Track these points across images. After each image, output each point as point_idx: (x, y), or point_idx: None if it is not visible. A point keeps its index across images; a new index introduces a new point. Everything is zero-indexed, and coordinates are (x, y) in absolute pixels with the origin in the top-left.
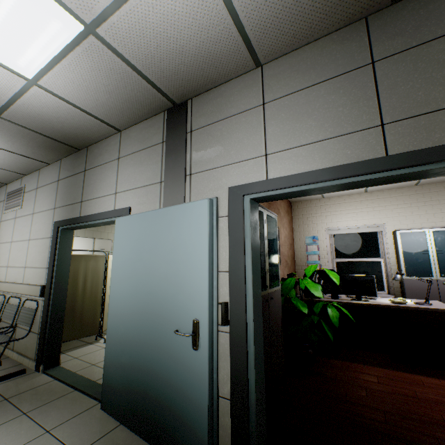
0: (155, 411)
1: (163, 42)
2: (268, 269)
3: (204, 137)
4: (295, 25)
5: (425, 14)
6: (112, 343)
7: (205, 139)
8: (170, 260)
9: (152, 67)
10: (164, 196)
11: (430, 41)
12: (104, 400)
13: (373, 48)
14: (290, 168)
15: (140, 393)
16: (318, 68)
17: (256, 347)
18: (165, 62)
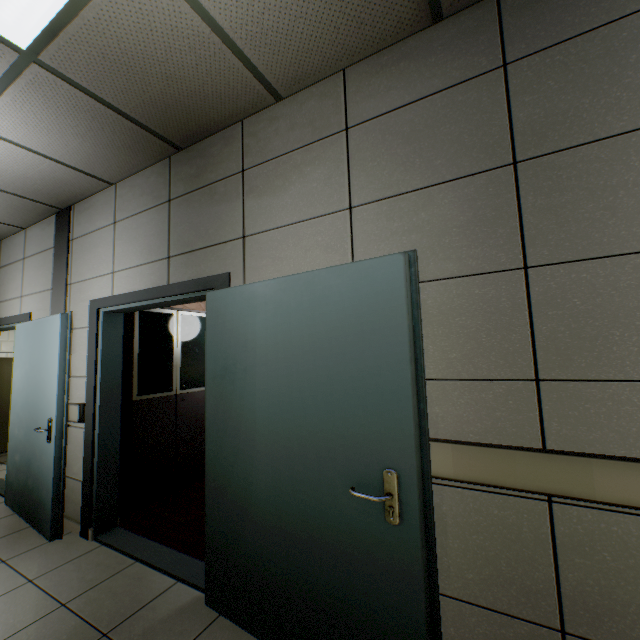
0: (31, 496)
1: (3, 172)
2: (179, 371)
3: (80, 247)
4: (112, 162)
5: (196, 165)
6: (12, 444)
7: (81, 250)
8: (42, 368)
9: (10, 187)
10: (52, 304)
11: (195, 191)
12: (7, 495)
13: (171, 187)
14: (125, 287)
15: (25, 484)
16: (145, 197)
17: (103, 439)
18: (19, 183)
